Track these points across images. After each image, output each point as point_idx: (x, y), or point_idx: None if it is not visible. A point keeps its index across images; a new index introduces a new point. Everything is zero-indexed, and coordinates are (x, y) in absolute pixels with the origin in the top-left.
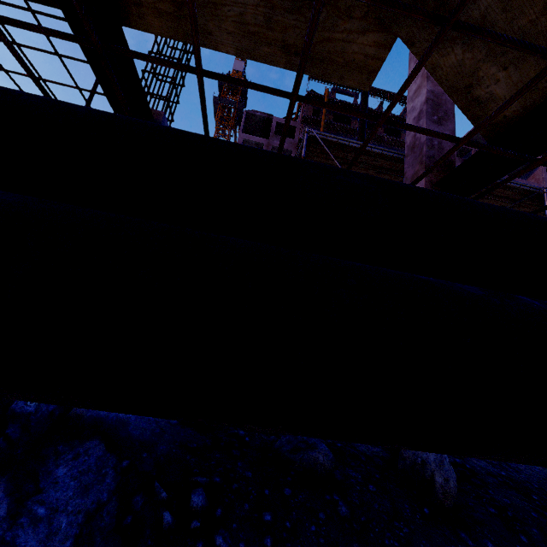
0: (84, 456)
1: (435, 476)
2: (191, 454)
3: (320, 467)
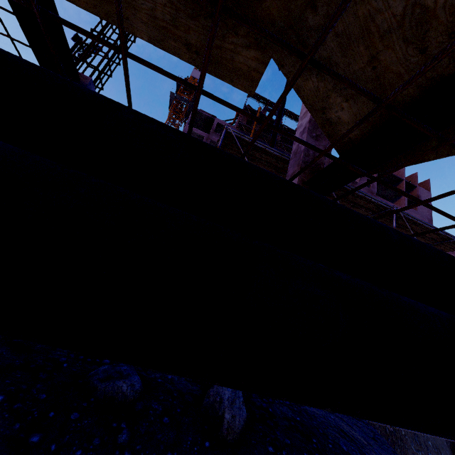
0: None
1: (225, 413)
2: None
3: (121, 396)
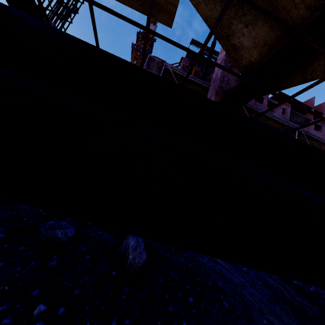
0: None
1: (129, 255)
2: None
3: (57, 240)
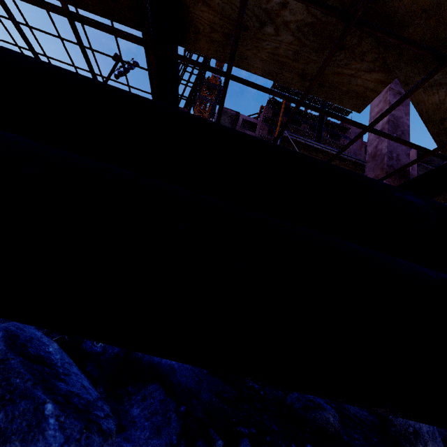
0: (149, 399)
1: (429, 446)
2: (227, 403)
3: (331, 427)
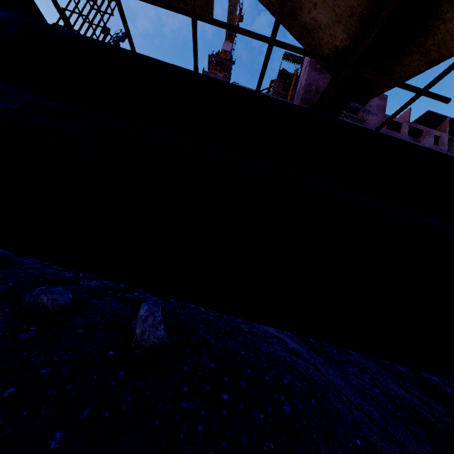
0: None
1: (137, 329)
2: None
3: (41, 307)
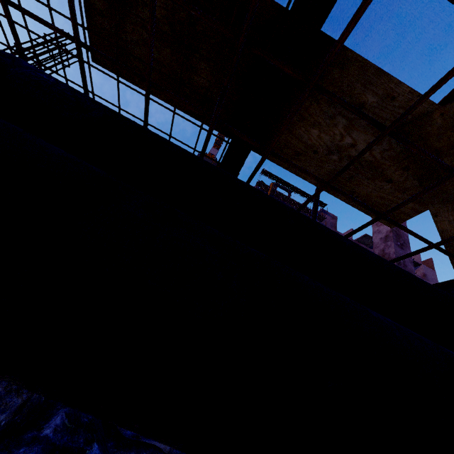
0: None
1: None
2: None
3: None
